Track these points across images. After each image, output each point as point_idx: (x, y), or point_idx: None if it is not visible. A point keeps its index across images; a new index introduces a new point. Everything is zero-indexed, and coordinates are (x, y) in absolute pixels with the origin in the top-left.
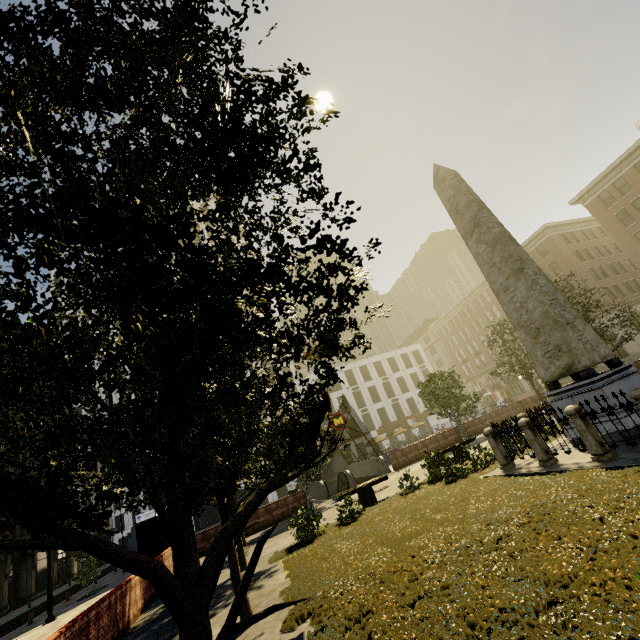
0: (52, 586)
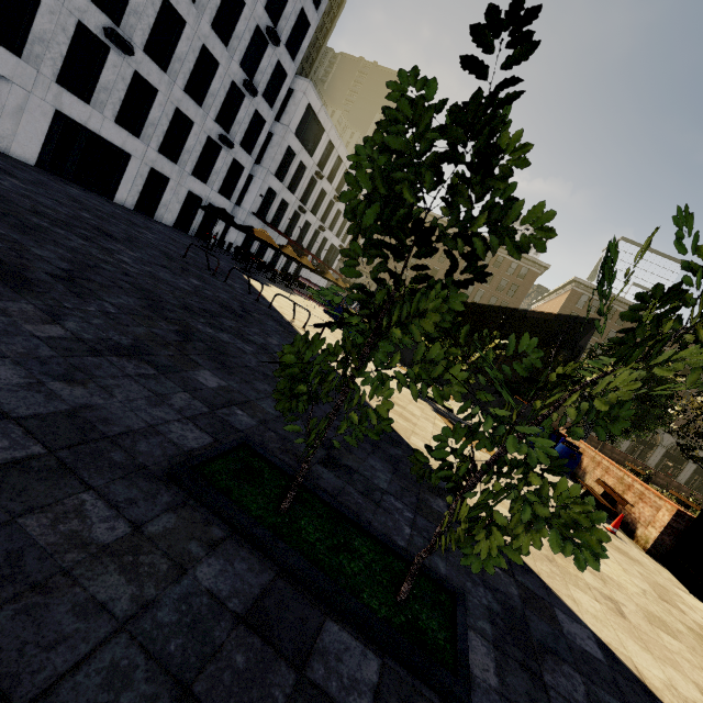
0: None
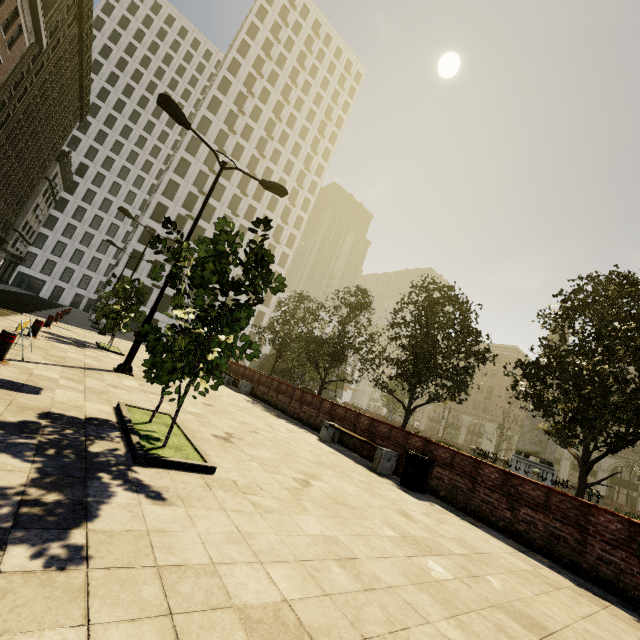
0: None
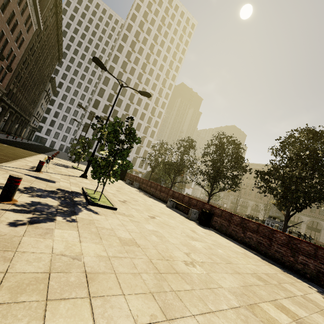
0: (15, 135)
